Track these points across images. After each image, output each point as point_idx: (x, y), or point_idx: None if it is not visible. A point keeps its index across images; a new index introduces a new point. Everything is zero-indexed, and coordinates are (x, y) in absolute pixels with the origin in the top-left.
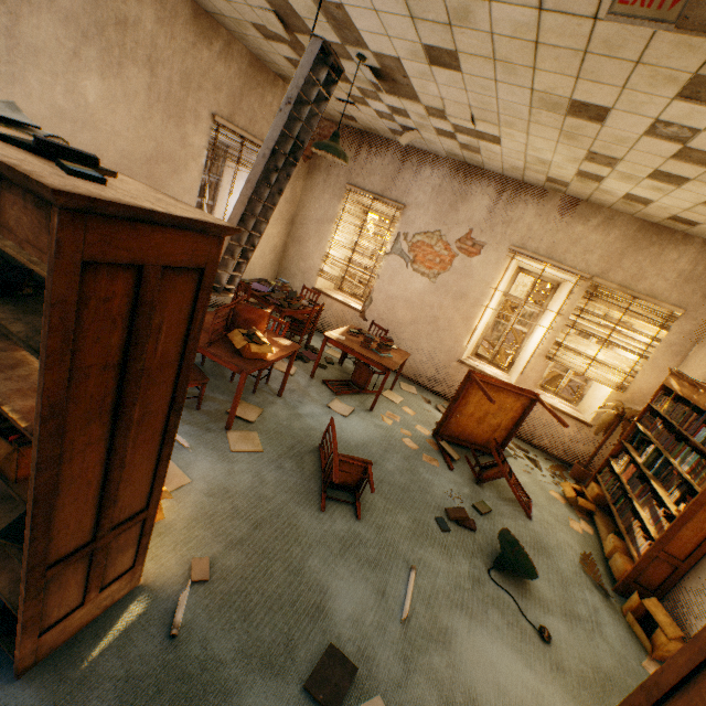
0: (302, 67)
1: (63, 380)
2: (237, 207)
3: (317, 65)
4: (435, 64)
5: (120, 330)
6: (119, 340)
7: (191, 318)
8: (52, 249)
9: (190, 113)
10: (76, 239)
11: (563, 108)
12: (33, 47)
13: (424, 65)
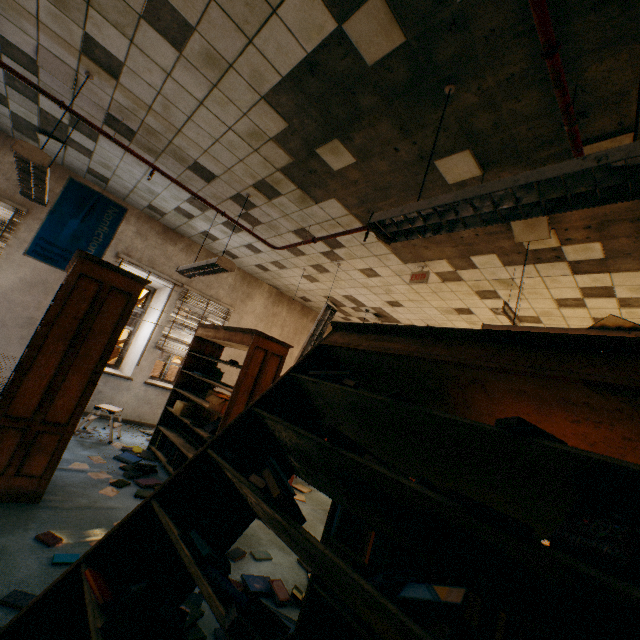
0: (322, 311)
1: (244, 375)
2: (299, 353)
3: (327, 310)
4: (394, 306)
5: (258, 367)
6: (257, 370)
7: (276, 372)
8: (252, 342)
9: (295, 343)
10: (256, 340)
11: (453, 312)
12: (244, 325)
13: (390, 308)
